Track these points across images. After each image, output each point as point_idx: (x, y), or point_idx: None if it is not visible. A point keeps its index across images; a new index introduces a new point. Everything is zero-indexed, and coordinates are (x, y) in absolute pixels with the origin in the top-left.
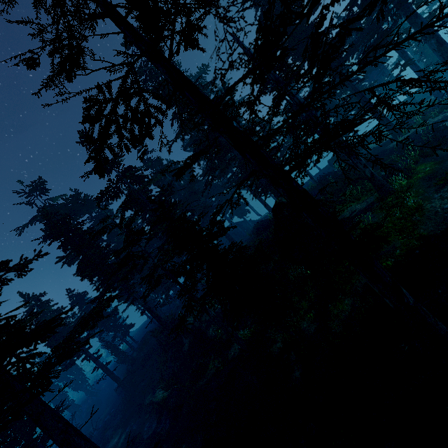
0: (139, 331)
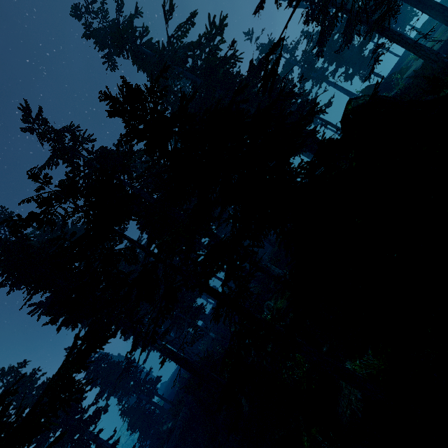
0: (172, 382)
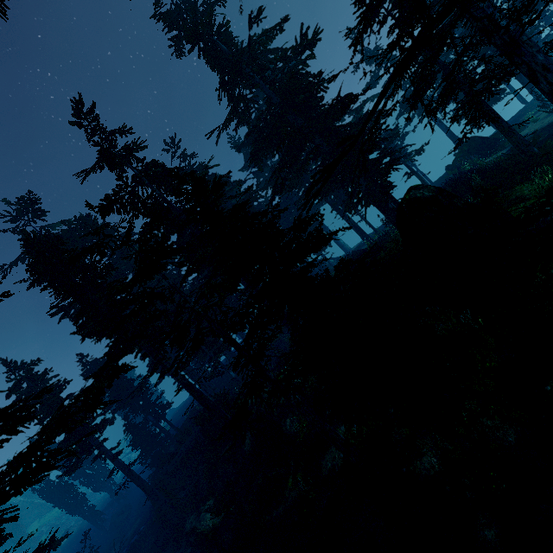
0: (182, 410)
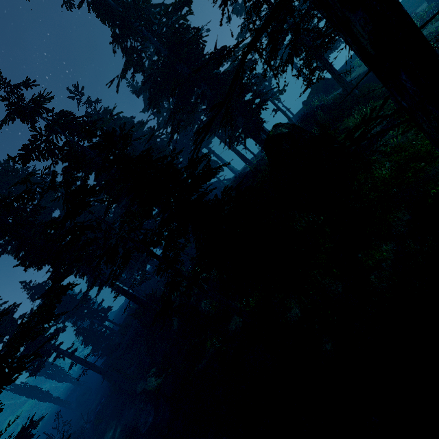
0: (120, 311)
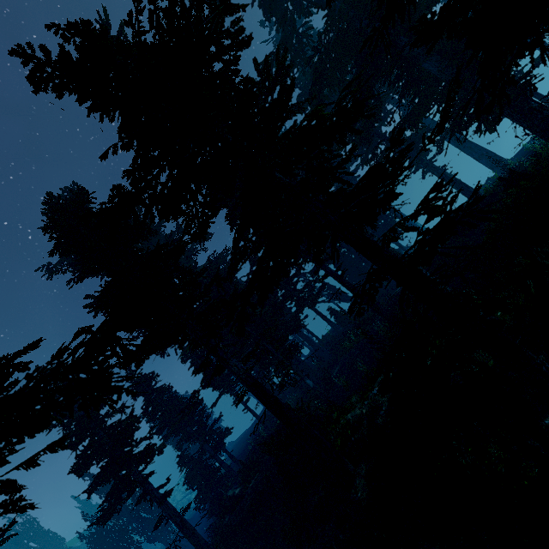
0: (242, 441)
